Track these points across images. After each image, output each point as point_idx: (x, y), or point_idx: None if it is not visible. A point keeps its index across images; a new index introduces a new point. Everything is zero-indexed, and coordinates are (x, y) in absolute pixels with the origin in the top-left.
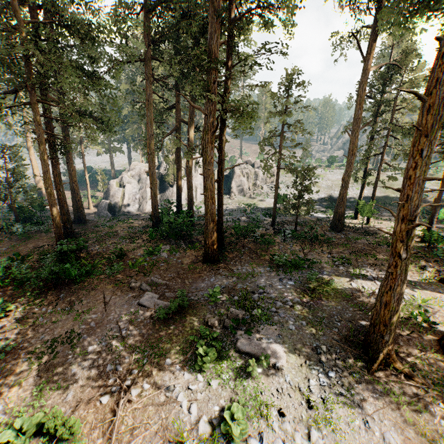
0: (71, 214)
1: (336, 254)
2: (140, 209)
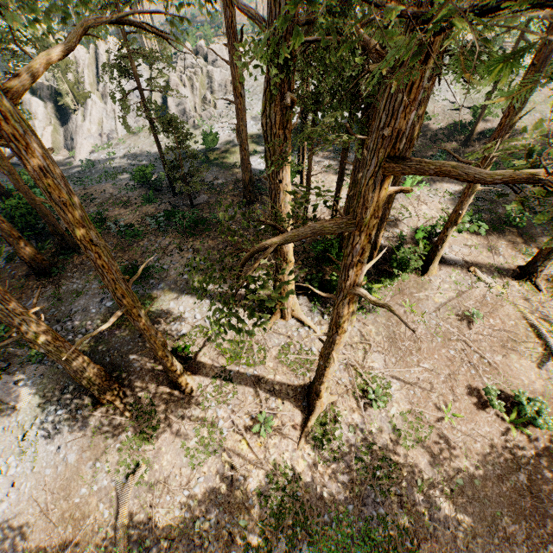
0: None
1: (203, 251)
2: None
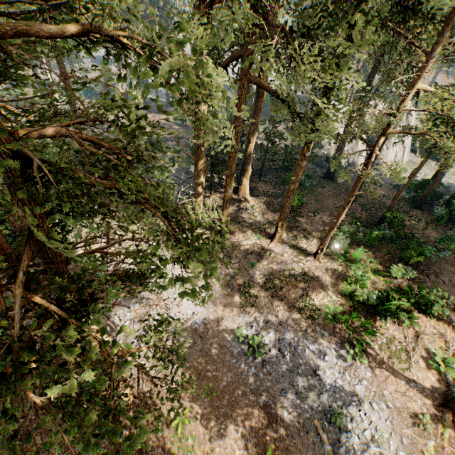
0: None
1: None
2: (349, 164)
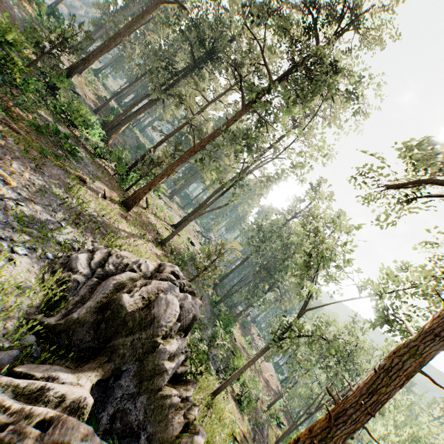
0: None
1: None
2: None
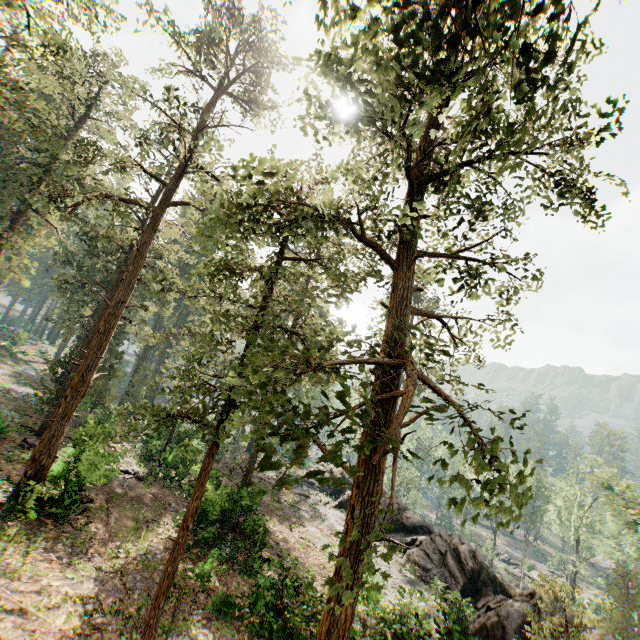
0: None
1: None
2: None
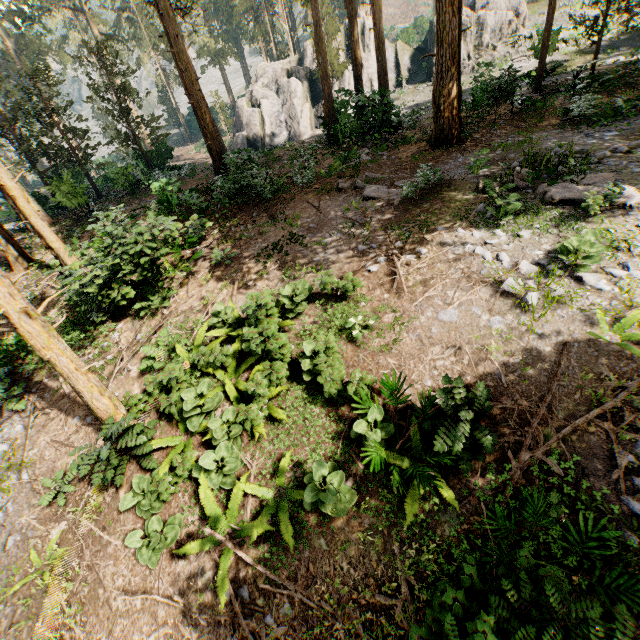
0: (202, 165)
1: None
2: (291, 138)
